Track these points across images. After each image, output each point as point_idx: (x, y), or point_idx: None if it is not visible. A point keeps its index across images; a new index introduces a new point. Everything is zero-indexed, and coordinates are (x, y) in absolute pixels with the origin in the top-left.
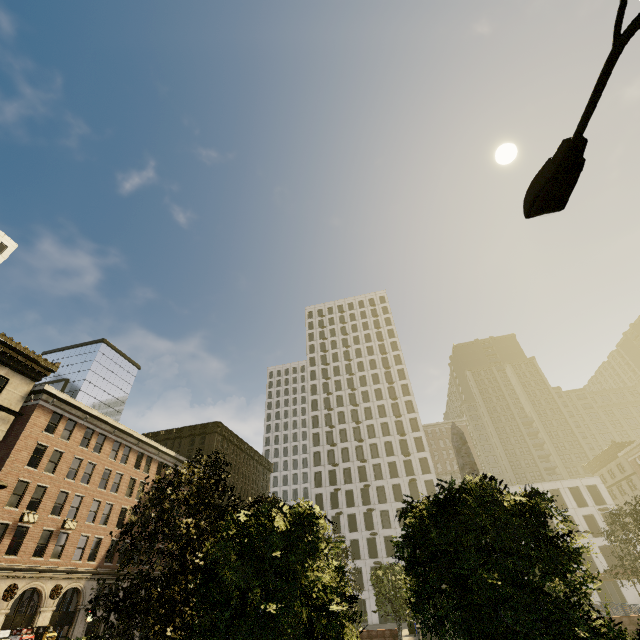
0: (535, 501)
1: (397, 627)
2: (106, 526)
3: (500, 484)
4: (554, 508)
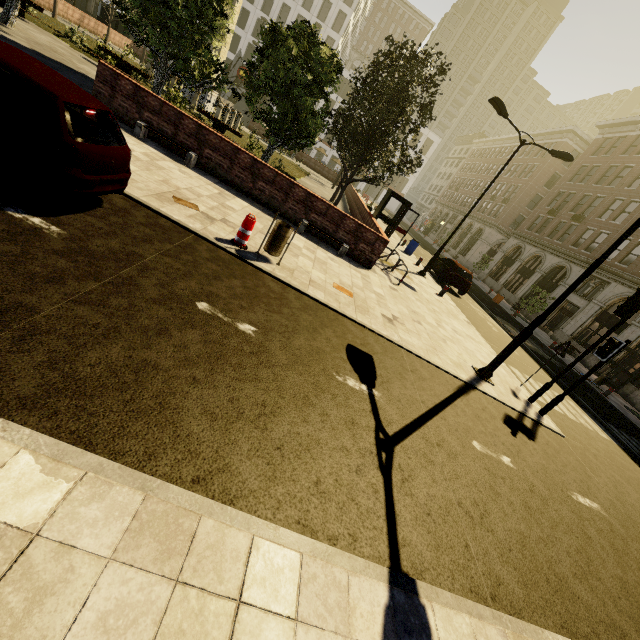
0: None
1: None
2: None
3: None
4: None
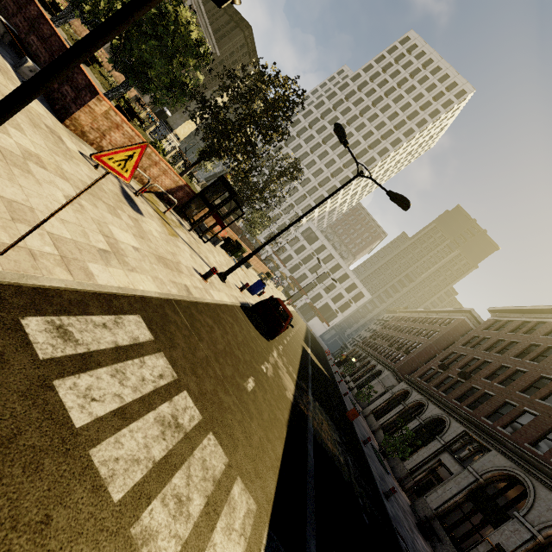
0: None
1: (195, 168)
2: None
3: None
4: None
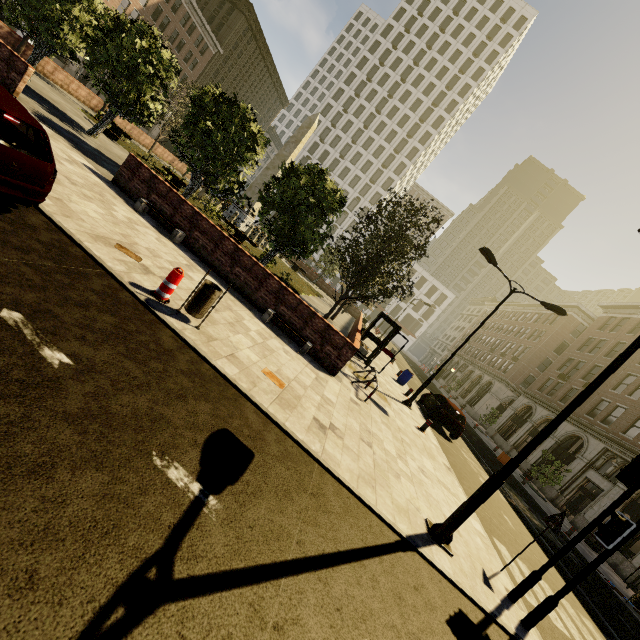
0: (158, 50)
1: None
2: (108, 0)
3: (156, 37)
4: (159, 56)
